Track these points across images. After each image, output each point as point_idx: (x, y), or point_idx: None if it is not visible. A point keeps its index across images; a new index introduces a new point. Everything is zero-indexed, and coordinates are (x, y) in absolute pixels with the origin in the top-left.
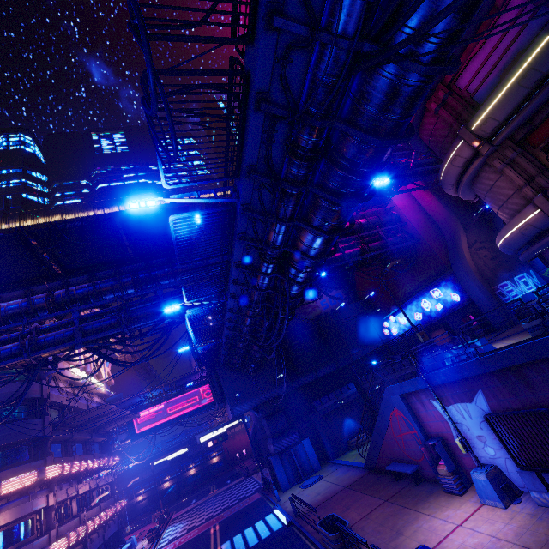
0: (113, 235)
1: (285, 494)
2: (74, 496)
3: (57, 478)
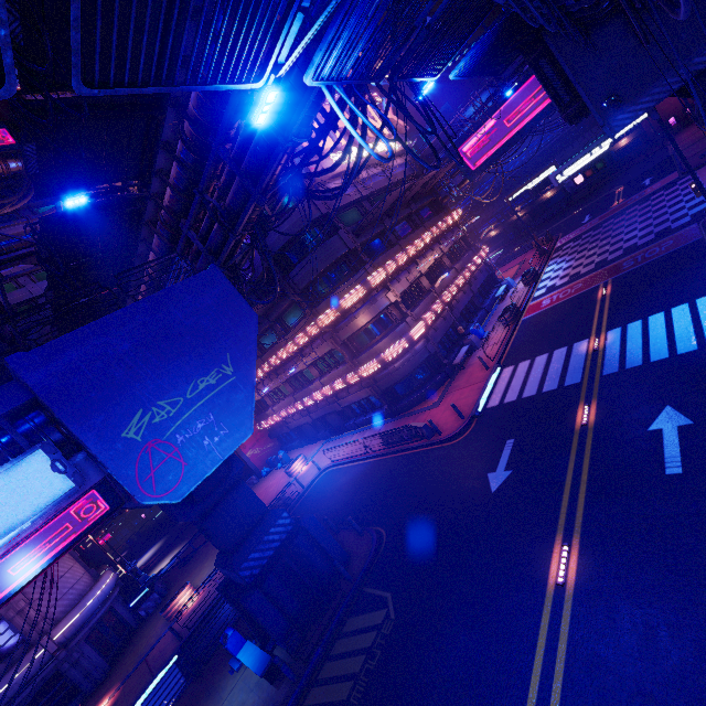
0: None
1: None
2: (418, 277)
3: (386, 280)
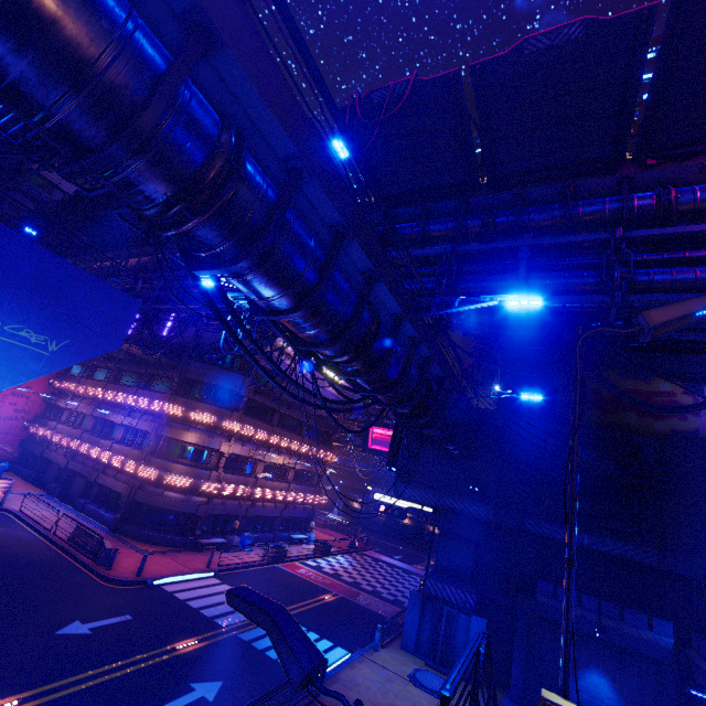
0: None
1: (394, 652)
2: (260, 459)
3: (236, 434)
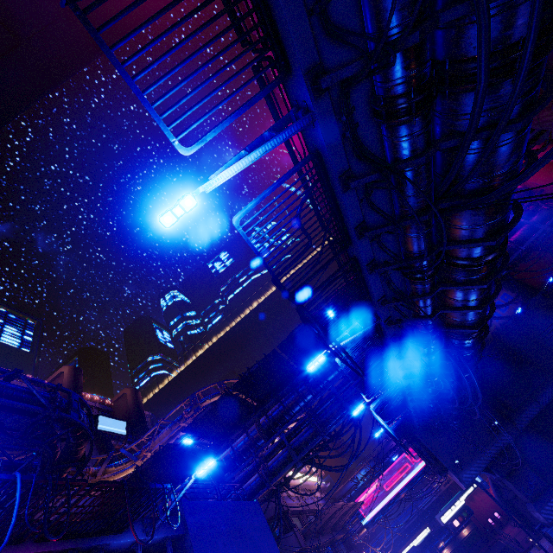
0: (279, 360)
1: None
2: None
3: None
